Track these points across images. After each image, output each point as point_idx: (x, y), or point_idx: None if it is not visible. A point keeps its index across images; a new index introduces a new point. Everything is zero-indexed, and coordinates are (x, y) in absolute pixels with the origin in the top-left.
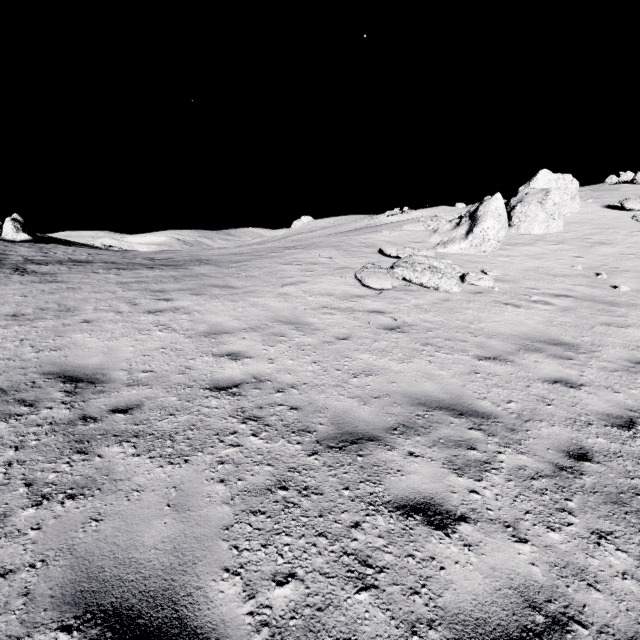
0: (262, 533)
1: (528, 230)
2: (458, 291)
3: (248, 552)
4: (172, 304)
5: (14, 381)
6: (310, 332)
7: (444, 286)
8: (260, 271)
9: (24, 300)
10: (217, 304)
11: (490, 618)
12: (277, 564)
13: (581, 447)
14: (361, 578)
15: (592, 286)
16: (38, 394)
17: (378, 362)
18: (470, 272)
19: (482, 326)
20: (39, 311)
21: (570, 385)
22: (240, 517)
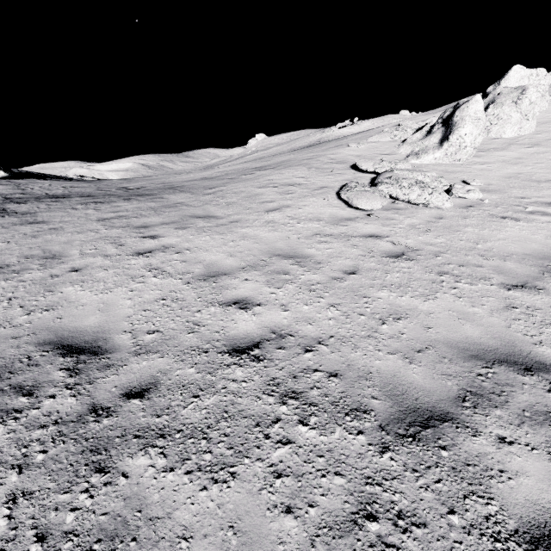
0: None
1: (499, 134)
2: (450, 206)
3: None
4: (159, 242)
5: (7, 358)
6: (313, 267)
7: (435, 202)
8: (238, 196)
9: (7, 247)
10: (206, 239)
11: None
12: None
13: None
14: None
15: None
16: (36, 376)
17: (401, 301)
18: (456, 184)
19: (489, 246)
20: (24, 260)
21: None
22: None
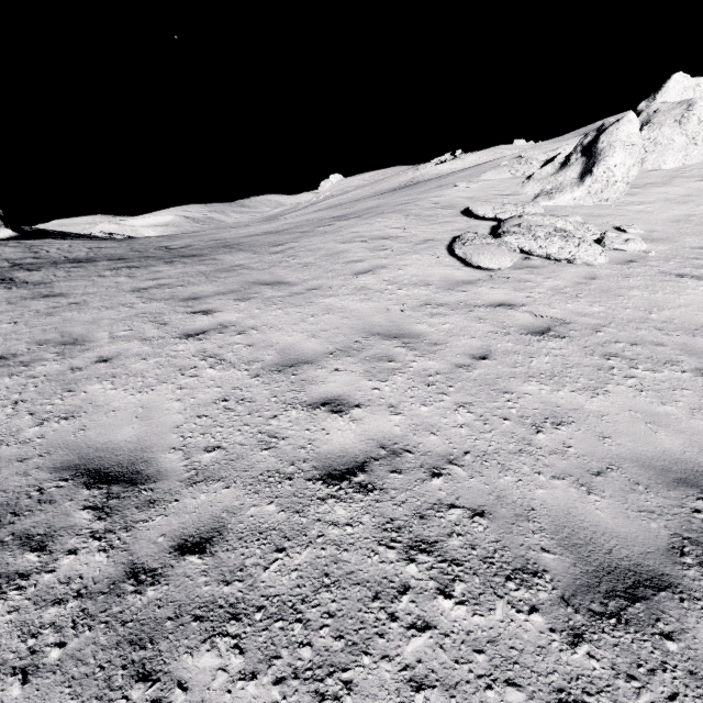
0: None
1: (658, 164)
2: (605, 262)
3: None
4: (215, 319)
5: (10, 491)
6: (428, 350)
7: (584, 257)
8: (315, 255)
9: (14, 330)
10: (277, 313)
11: None
12: None
13: None
14: None
15: None
16: (50, 518)
17: (558, 397)
18: (608, 232)
19: (668, 315)
20: (35, 347)
21: None
22: None
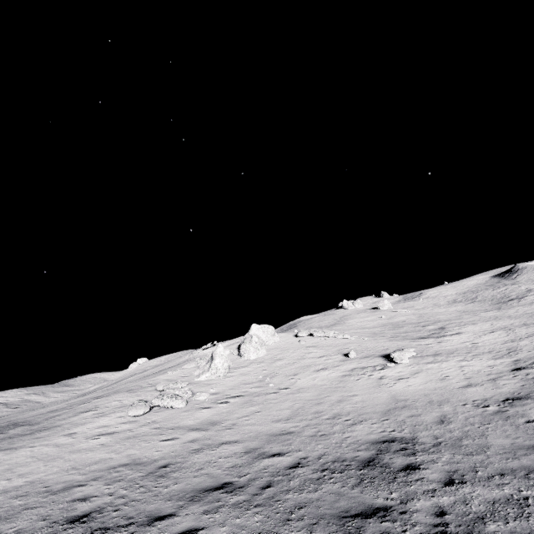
0: (11, 522)
1: (248, 357)
2: (183, 406)
3: (3, 527)
4: None
5: None
6: (77, 451)
7: (175, 405)
8: (64, 421)
9: None
10: (20, 451)
11: (83, 513)
12: (14, 525)
13: (168, 464)
14: (44, 519)
15: (259, 386)
16: None
17: (107, 456)
18: (197, 392)
19: (181, 424)
20: None
21: (192, 442)
22: (3, 521)
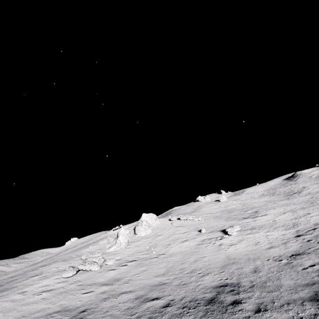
0: None
1: (140, 235)
2: (98, 269)
3: None
4: None
5: None
6: (26, 304)
7: (93, 268)
8: (19, 283)
9: None
10: None
11: None
12: None
13: (86, 309)
14: None
15: (146, 254)
16: None
17: (46, 306)
18: (107, 259)
19: (96, 281)
20: None
21: (103, 293)
22: None
